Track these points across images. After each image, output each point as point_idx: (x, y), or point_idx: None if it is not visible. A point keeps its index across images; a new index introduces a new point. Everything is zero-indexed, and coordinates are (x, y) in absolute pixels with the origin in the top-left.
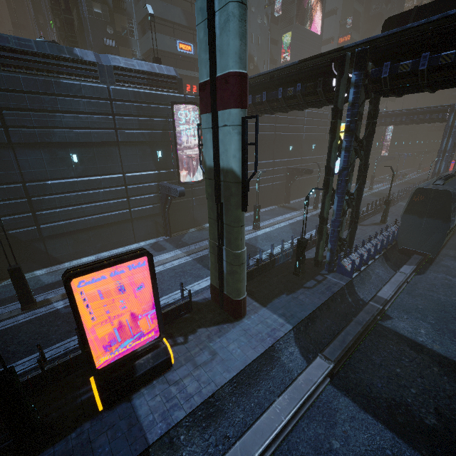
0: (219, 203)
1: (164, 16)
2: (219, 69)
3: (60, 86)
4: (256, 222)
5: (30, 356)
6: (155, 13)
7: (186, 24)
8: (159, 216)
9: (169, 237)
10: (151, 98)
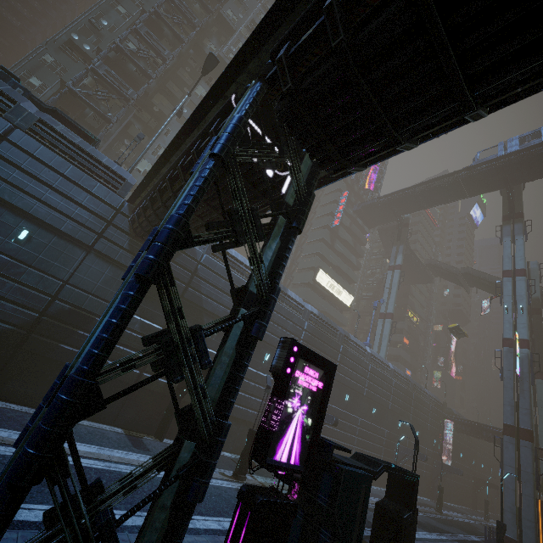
0: (539, 492)
1: (404, 357)
2: (541, 445)
3: (422, 401)
4: (487, 514)
5: (484, 536)
6: (402, 355)
7: (410, 362)
8: (428, 482)
9: (435, 501)
10: (438, 412)
